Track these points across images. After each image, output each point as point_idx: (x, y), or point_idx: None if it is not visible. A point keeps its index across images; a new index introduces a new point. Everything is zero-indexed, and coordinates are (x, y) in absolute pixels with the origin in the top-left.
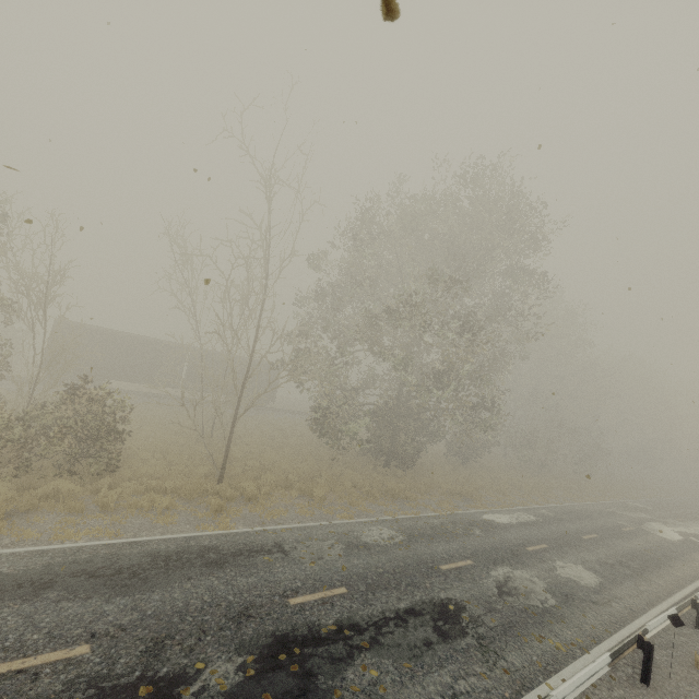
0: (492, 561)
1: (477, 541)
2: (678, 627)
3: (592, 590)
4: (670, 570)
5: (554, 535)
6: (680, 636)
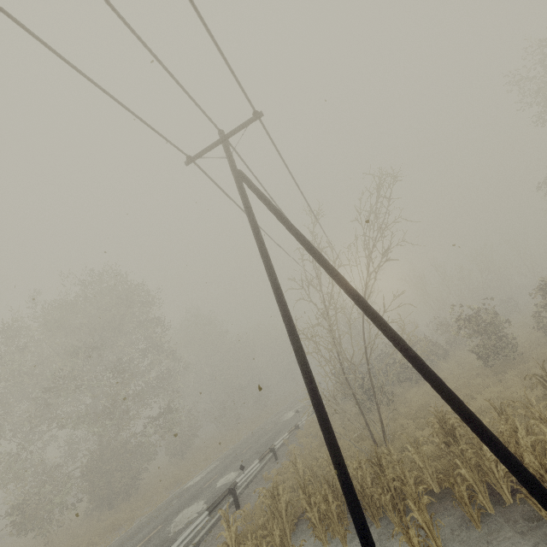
0: (176, 514)
1: (172, 508)
2: (268, 466)
3: (232, 481)
4: (278, 438)
5: (225, 464)
6: (267, 470)
